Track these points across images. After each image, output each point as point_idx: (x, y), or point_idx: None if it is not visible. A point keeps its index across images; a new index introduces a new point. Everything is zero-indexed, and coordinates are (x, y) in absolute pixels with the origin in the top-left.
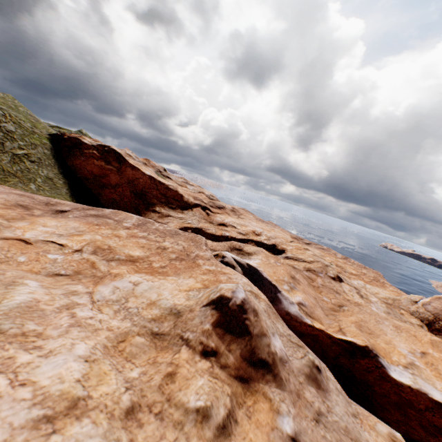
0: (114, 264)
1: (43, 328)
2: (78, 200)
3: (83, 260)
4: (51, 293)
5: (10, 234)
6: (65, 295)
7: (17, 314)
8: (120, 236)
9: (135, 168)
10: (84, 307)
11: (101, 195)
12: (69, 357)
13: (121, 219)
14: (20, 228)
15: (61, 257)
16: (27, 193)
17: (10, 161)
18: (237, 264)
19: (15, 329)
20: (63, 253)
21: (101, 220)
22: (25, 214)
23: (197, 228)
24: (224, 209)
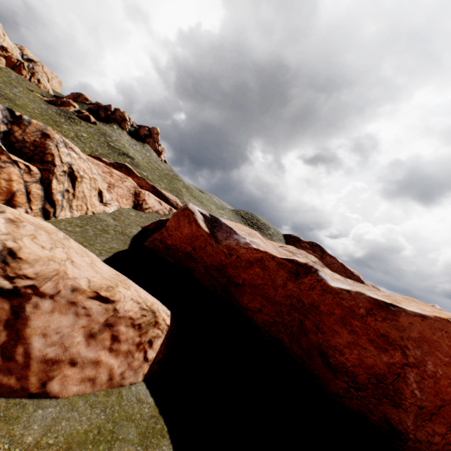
0: None
1: None
2: None
3: None
4: None
5: None
6: None
7: None
8: None
9: (331, 256)
10: None
11: None
12: None
13: None
14: None
15: None
16: None
17: None
18: None
19: None
20: None
21: None
22: None
23: None
24: None
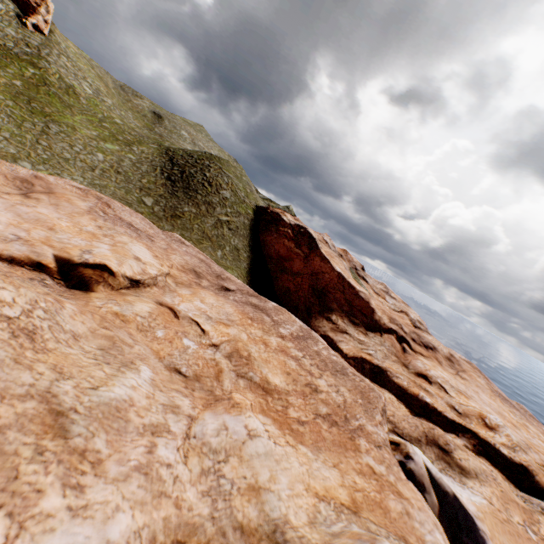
0: (242, 383)
1: (108, 452)
2: (252, 278)
3: (212, 362)
4: (153, 396)
5: (169, 299)
6: (163, 408)
7: (99, 415)
8: (268, 344)
9: (324, 259)
10: (172, 440)
11: (277, 279)
12: (95, 536)
13: (280, 320)
14: (180, 296)
15: (194, 347)
16: (209, 259)
17: (212, 225)
18: (431, 483)
19: (82, 438)
20: (199, 342)
21: (257, 314)
22: (194, 281)
23: (380, 367)
24: (433, 351)
